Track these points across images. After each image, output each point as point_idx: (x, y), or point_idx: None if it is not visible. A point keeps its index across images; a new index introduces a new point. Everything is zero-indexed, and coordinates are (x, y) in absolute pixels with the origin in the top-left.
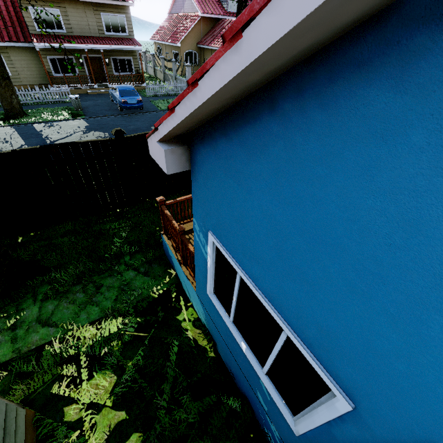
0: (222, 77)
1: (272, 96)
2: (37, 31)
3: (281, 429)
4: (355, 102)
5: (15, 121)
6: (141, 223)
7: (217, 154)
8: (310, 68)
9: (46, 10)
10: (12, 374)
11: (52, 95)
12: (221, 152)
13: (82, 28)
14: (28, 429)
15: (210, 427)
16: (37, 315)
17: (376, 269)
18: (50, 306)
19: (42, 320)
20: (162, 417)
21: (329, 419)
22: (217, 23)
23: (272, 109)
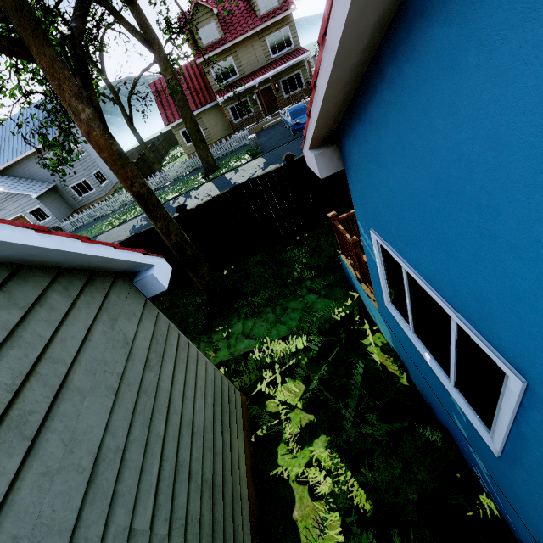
0: (326, 73)
1: (378, 67)
2: (218, 87)
3: (485, 458)
4: (428, 46)
5: (212, 176)
6: (320, 247)
7: (358, 142)
8: (394, 31)
9: (222, 63)
10: (230, 370)
11: (235, 143)
12: (360, 138)
13: (251, 64)
14: (243, 407)
15: (401, 450)
16: (242, 329)
17: (489, 201)
18: (250, 324)
19: (245, 334)
20: (348, 428)
21: (511, 411)
22: None
23: (381, 79)
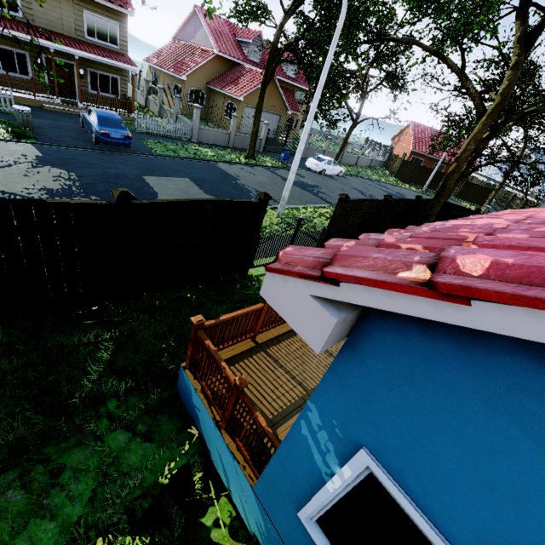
0: None
1: None
2: None
3: None
4: None
5: None
6: (136, 335)
7: (477, 366)
8: None
9: None
10: None
11: None
12: (499, 371)
13: (49, 20)
14: None
15: None
16: None
17: None
18: None
19: None
20: None
21: None
22: (235, 67)
23: None
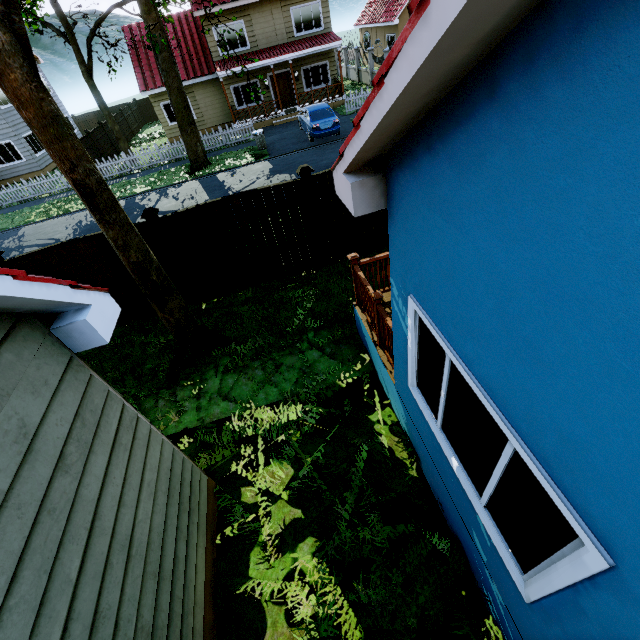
0: (410, 65)
1: (491, 76)
2: (221, 56)
3: (505, 592)
4: (615, 57)
5: (200, 173)
6: (330, 291)
7: (419, 180)
8: (545, 18)
9: (230, 25)
10: (197, 442)
11: (235, 135)
12: (425, 176)
13: (267, 37)
14: (209, 497)
15: (403, 561)
16: (218, 387)
17: None
18: (230, 380)
19: (223, 394)
20: (342, 530)
21: (573, 580)
22: None
23: (491, 97)
